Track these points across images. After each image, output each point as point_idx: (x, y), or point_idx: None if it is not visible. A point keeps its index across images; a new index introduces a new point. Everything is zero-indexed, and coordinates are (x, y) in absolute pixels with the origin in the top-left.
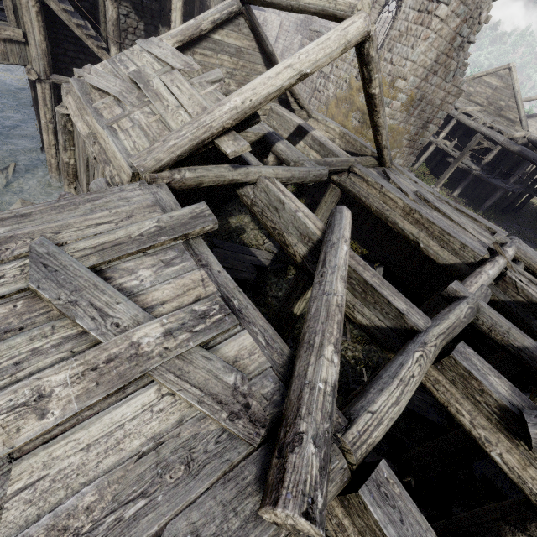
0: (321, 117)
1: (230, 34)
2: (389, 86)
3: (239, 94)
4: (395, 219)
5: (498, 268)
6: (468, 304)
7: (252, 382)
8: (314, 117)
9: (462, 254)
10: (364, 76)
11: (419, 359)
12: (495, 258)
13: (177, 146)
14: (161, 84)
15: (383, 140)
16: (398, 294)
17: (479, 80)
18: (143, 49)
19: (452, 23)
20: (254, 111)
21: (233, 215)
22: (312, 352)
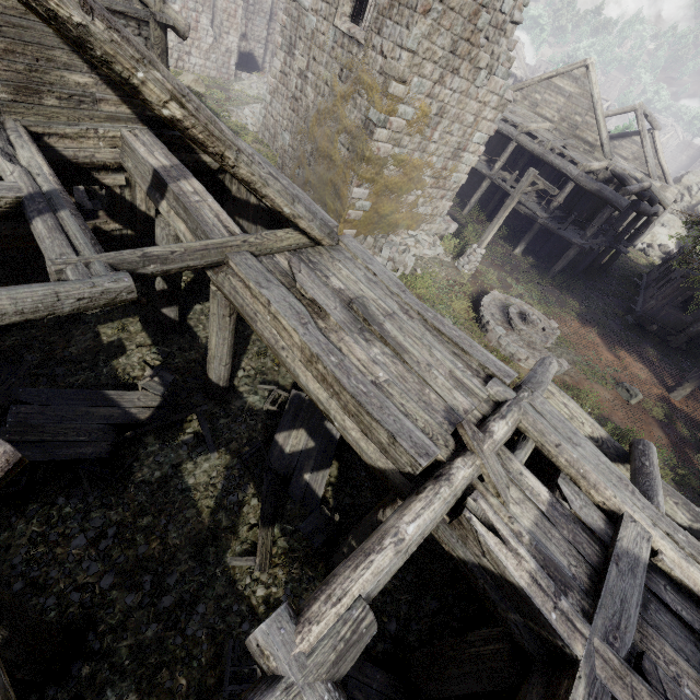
0: None
1: None
2: (382, 92)
3: None
4: (294, 367)
5: (445, 502)
6: None
7: None
8: None
9: (394, 455)
10: (112, 76)
11: None
12: (451, 467)
13: None
14: None
15: (280, 205)
16: None
17: (548, 83)
18: None
19: None
20: None
21: (112, 319)
22: None
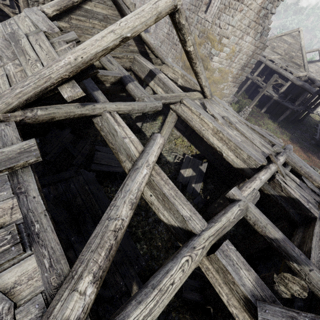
0: (170, 63)
1: (97, 5)
2: (218, 42)
3: (72, 52)
4: (208, 136)
5: (270, 174)
6: (239, 207)
7: (19, 309)
8: (165, 63)
9: (248, 162)
10: (180, 38)
11: (183, 265)
12: (269, 166)
13: (23, 93)
14: (27, 42)
15: (202, 82)
16: (186, 203)
17: (280, 38)
18: (27, 16)
19: (258, 0)
20: (87, 65)
21: None
22: (68, 286)
